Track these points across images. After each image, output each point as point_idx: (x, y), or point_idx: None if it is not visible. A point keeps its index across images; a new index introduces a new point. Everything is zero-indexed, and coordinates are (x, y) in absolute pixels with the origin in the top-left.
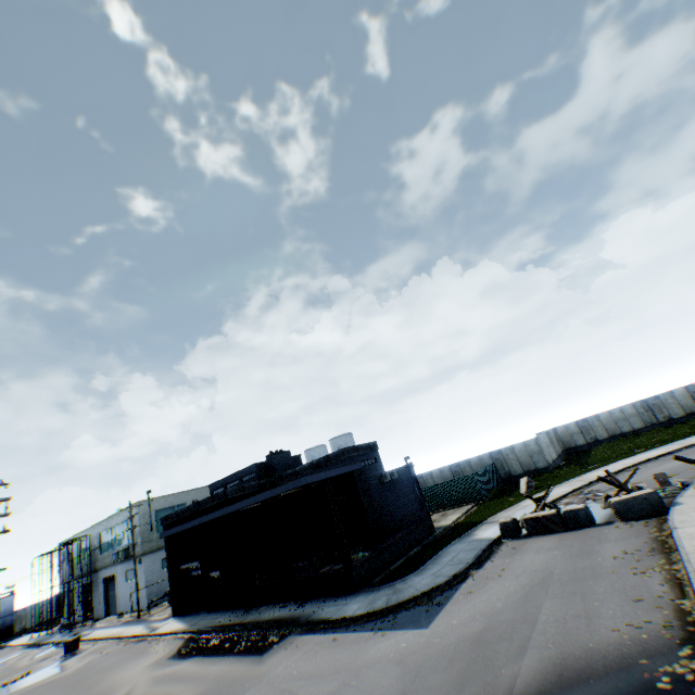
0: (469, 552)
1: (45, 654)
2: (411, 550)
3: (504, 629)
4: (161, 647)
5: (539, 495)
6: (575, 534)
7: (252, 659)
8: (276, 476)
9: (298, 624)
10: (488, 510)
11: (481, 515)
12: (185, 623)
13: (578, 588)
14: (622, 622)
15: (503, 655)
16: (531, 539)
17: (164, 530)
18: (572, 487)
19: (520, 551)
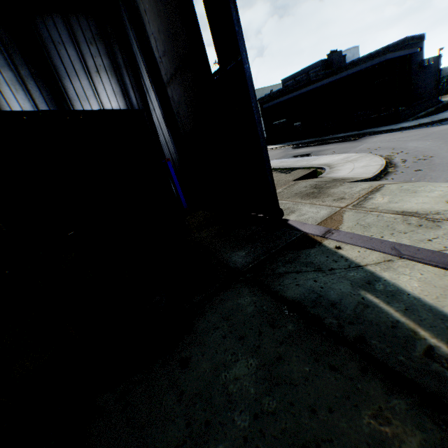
0: None
1: None
2: (426, 109)
3: None
4: (280, 150)
5: None
6: None
7: (350, 142)
8: (335, 68)
9: (366, 134)
10: None
11: None
12: (282, 145)
13: None
14: None
15: None
16: None
17: (260, 106)
18: None
19: None
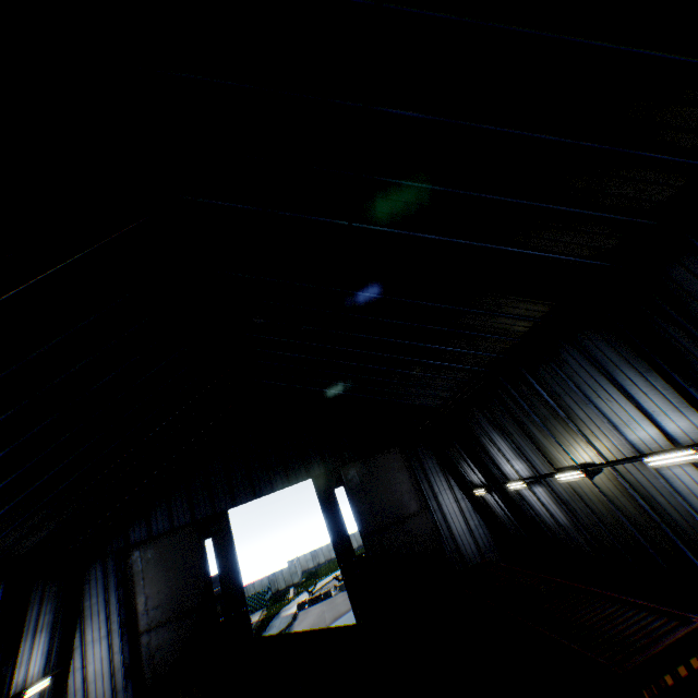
0: (287, 618)
1: None
2: None
3: (318, 621)
4: None
5: (303, 594)
6: (327, 600)
7: None
8: None
9: None
10: (278, 607)
11: (275, 610)
12: None
13: (334, 608)
14: (346, 607)
15: (321, 623)
16: (311, 606)
17: None
18: (318, 587)
19: (309, 610)
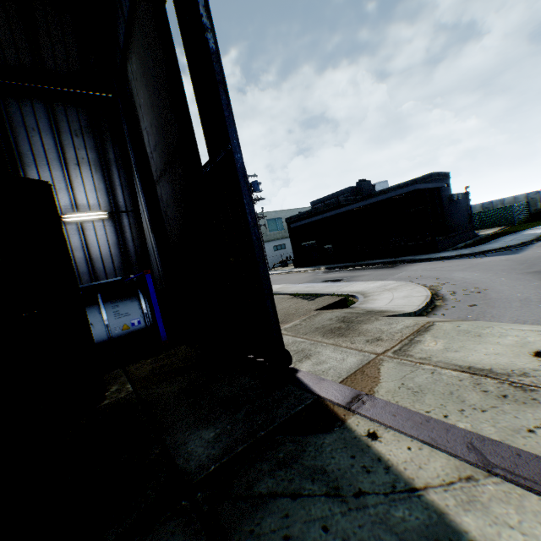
0: (526, 237)
1: None
2: (465, 241)
3: None
4: (309, 273)
5: None
6: None
7: (388, 269)
8: (365, 195)
9: (404, 262)
10: (525, 226)
11: (519, 228)
12: (312, 268)
13: None
14: None
15: None
16: None
17: (287, 225)
18: None
19: None
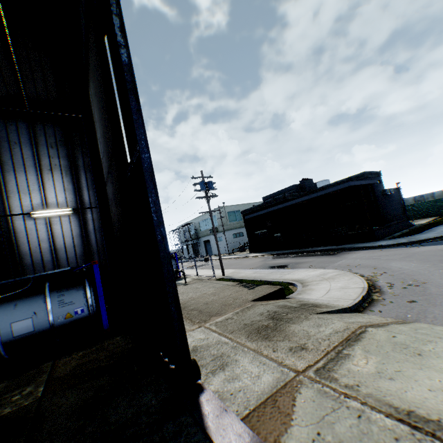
0: None
1: (192, 263)
2: (401, 230)
3: None
4: (260, 258)
5: None
6: None
7: (329, 256)
8: (308, 191)
9: (345, 249)
10: None
11: None
12: (264, 254)
13: None
14: None
15: None
16: None
17: (243, 217)
18: None
19: None
